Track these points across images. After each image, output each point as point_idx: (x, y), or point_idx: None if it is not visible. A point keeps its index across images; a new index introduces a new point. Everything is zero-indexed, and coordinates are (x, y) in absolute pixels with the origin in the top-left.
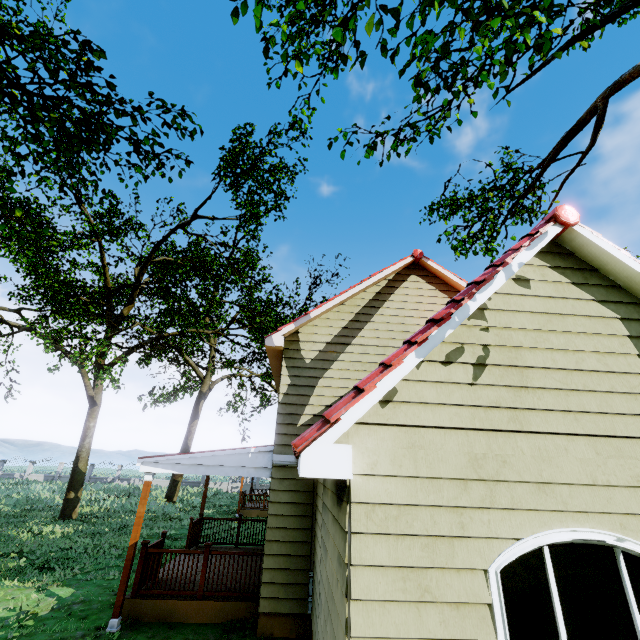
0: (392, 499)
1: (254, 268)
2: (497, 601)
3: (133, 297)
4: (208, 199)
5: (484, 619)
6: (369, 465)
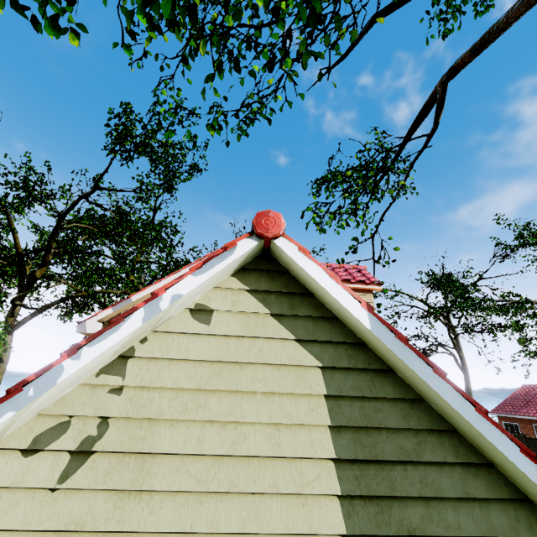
0: None
1: (174, 231)
2: None
3: (45, 260)
4: (105, 172)
5: None
6: None
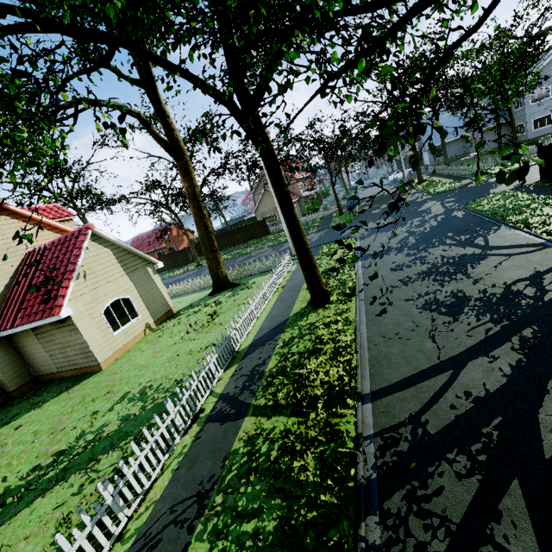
0: (80, 313)
1: None
2: (105, 317)
3: None
4: None
5: (103, 321)
6: (72, 309)
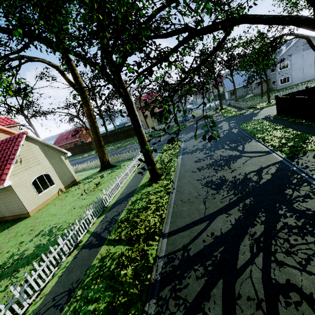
0: (17, 183)
1: None
2: (33, 185)
3: None
4: None
5: (32, 188)
6: (12, 181)
